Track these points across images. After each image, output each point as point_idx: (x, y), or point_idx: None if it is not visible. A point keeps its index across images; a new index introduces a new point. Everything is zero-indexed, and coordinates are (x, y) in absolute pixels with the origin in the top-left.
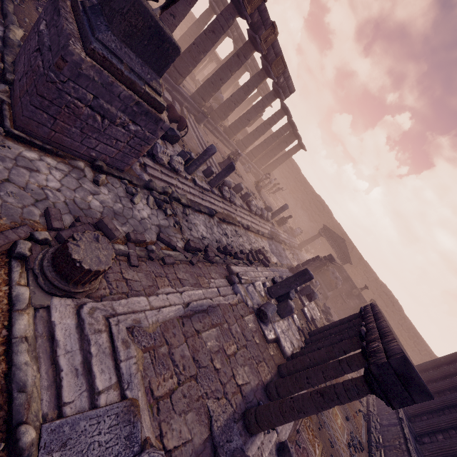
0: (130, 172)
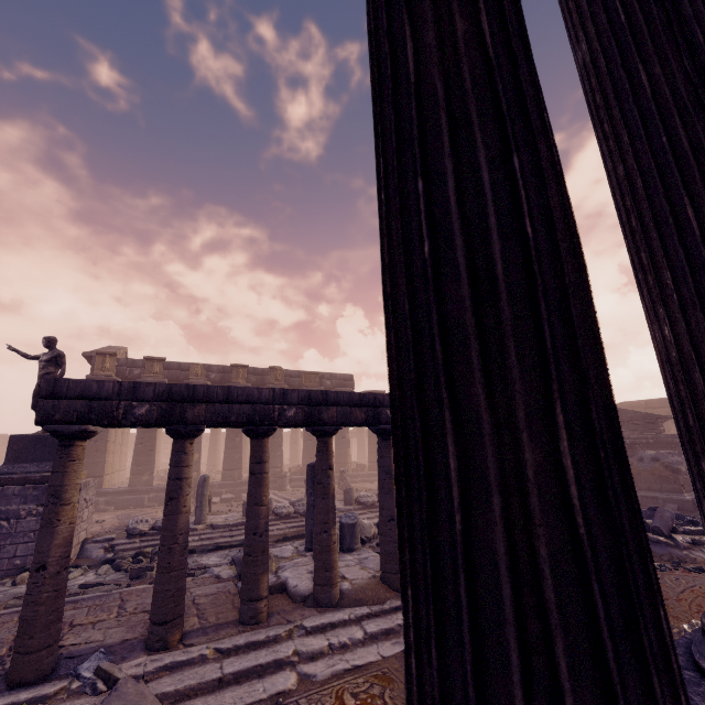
0: (86, 562)
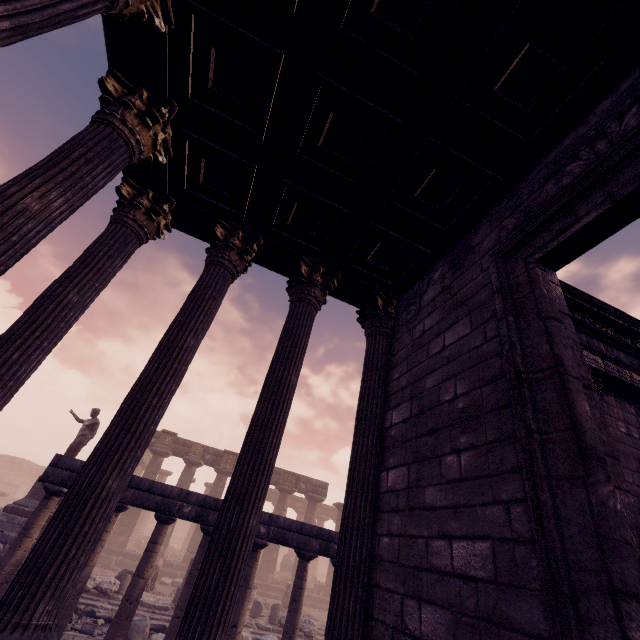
0: None
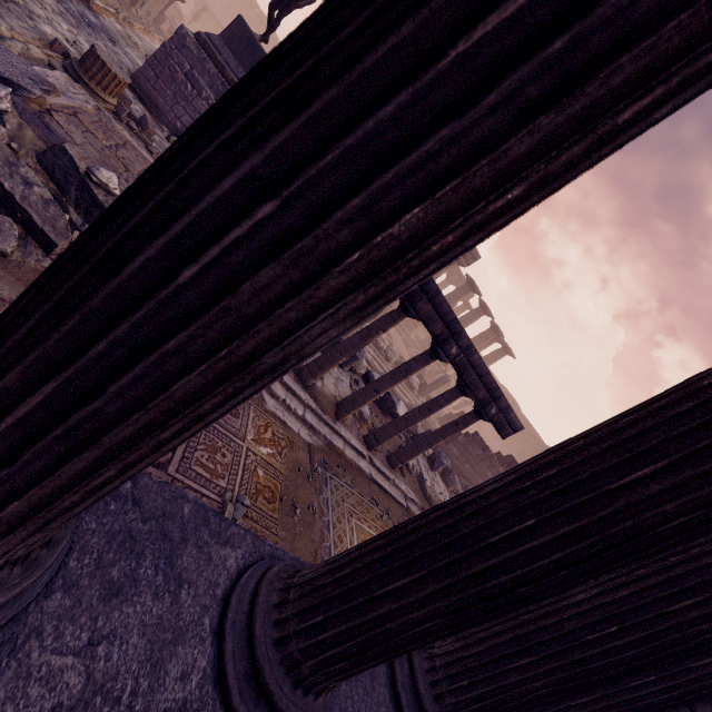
0: None
